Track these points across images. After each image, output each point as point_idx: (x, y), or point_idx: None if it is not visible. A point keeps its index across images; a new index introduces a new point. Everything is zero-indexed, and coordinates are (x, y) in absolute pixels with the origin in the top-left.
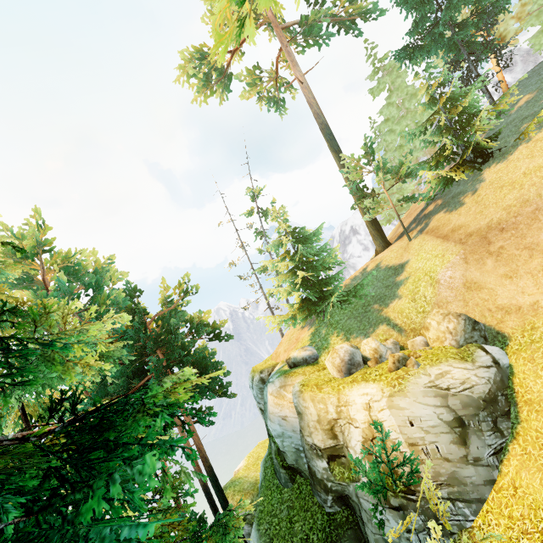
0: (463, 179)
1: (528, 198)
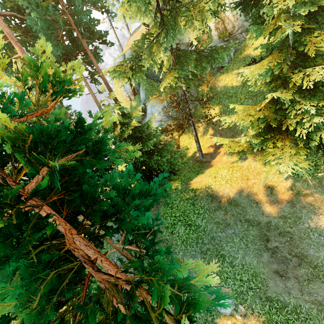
0: None
1: None
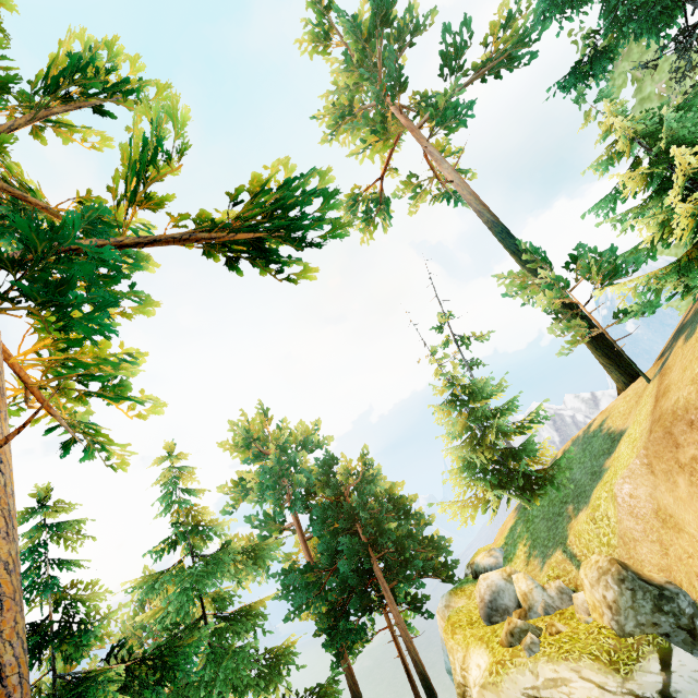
0: None
1: None
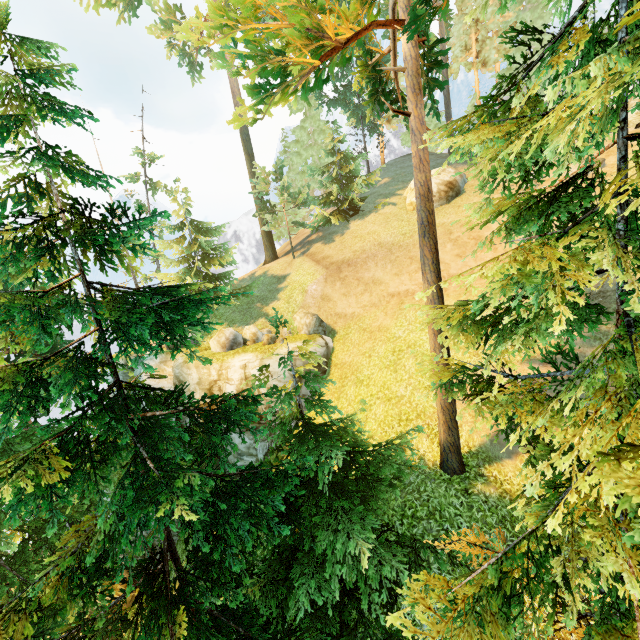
0: (339, 222)
1: (365, 249)
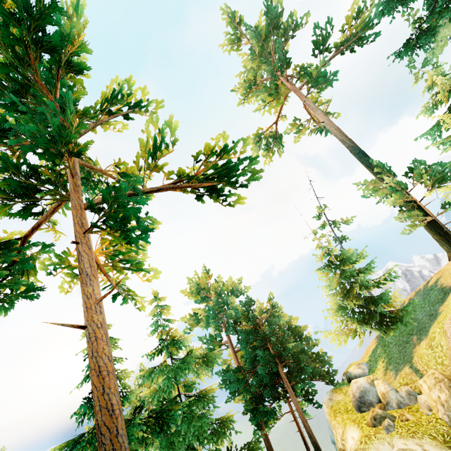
0: None
1: None
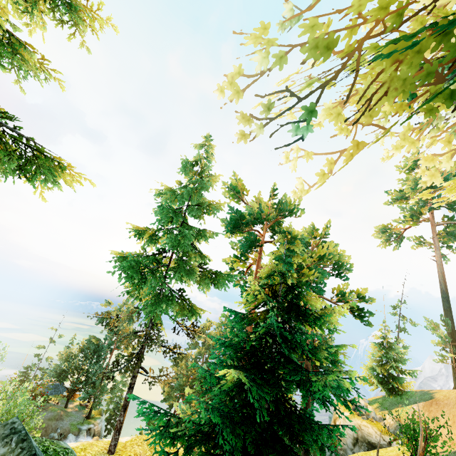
0: None
1: (450, 397)
